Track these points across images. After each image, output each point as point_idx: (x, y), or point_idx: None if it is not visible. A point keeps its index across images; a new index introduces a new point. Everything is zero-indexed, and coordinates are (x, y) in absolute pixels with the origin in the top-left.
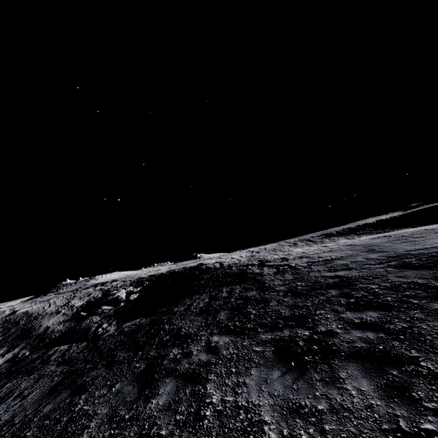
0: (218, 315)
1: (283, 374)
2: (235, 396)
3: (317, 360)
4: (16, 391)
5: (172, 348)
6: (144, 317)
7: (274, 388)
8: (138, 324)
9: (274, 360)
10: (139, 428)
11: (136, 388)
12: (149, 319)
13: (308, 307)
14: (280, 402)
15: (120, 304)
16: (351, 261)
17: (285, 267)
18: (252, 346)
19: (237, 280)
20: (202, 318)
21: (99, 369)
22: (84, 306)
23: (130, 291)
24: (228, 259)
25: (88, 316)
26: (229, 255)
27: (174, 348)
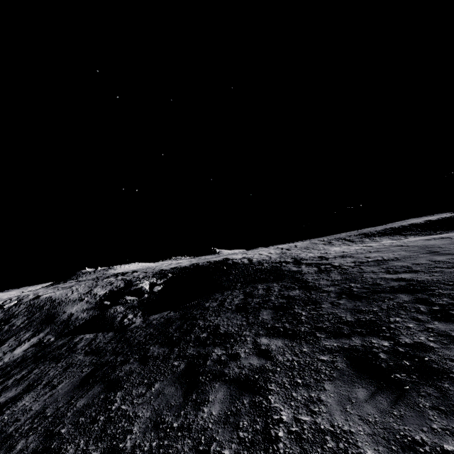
0: (260, 314)
1: (372, 393)
2: (312, 416)
3: (416, 380)
4: (45, 378)
5: (214, 348)
6: (172, 310)
7: (364, 411)
8: (167, 317)
9: (351, 374)
10: (194, 441)
11: (180, 390)
12: (178, 313)
13: (376, 313)
14: (381, 432)
15: (144, 295)
16: (412, 263)
17: (327, 267)
18: (315, 354)
19: (273, 278)
20: (242, 316)
21: (132, 364)
22: (107, 295)
23: (153, 283)
24: (256, 255)
25: (112, 305)
26: (256, 251)
27: (216, 347)
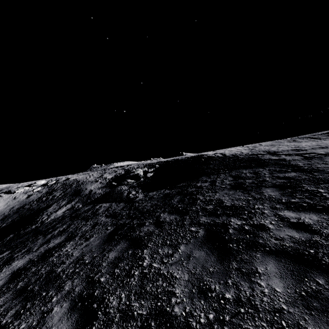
0: (264, 191)
1: None
2: None
3: None
4: (79, 232)
5: (228, 218)
6: (166, 189)
7: None
8: (164, 193)
9: None
10: (272, 326)
11: (212, 256)
12: (174, 191)
13: None
14: None
15: (140, 179)
16: None
17: (312, 155)
18: None
19: (255, 165)
20: (242, 193)
21: (149, 227)
22: (113, 179)
23: (146, 171)
24: (226, 151)
25: (118, 185)
26: (224, 149)
27: (231, 217)
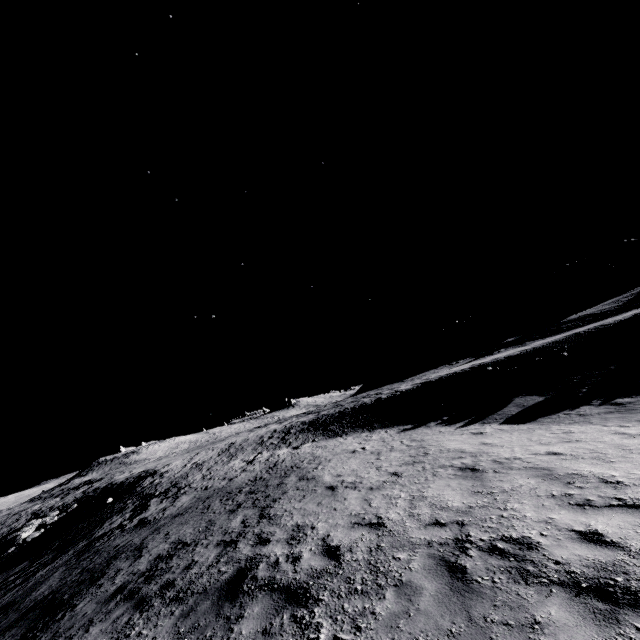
0: None
1: None
2: None
3: None
4: None
5: None
6: None
7: None
8: None
9: None
10: None
11: None
12: None
13: None
14: None
15: (10, 549)
16: (119, 544)
17: (122, 524)
18: None
19: (75, 540)
20: None
21: None
22: None
23: (43, 523)
24: (178, 467)
25: None
26: (209, 450)
27: None
